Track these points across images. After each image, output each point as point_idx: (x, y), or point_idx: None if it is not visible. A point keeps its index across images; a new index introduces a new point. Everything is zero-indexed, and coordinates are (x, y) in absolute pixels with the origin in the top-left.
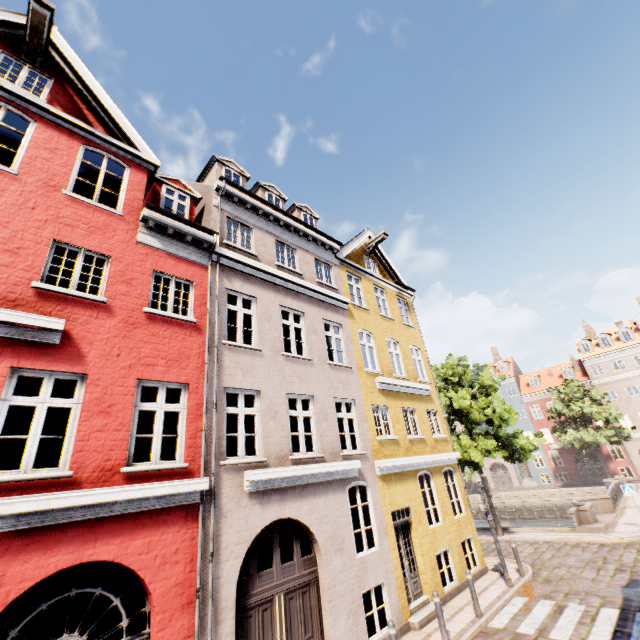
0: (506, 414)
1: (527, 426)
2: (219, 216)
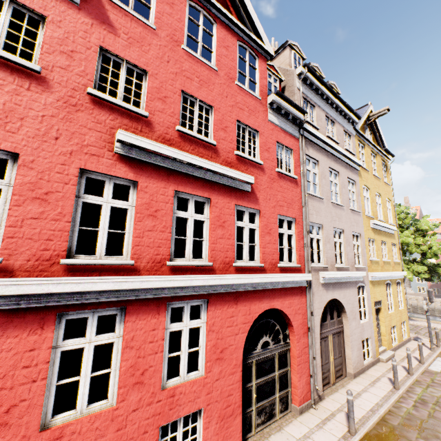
0: (439, 251)
1: (418, 255)
2: (301, 97)
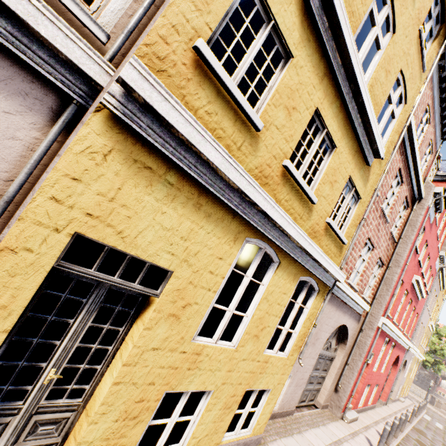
0: None
1: None
2: None
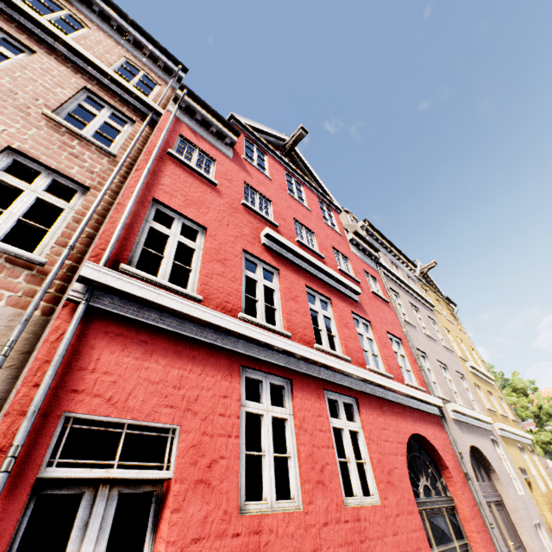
0: None
1: None
2: None
